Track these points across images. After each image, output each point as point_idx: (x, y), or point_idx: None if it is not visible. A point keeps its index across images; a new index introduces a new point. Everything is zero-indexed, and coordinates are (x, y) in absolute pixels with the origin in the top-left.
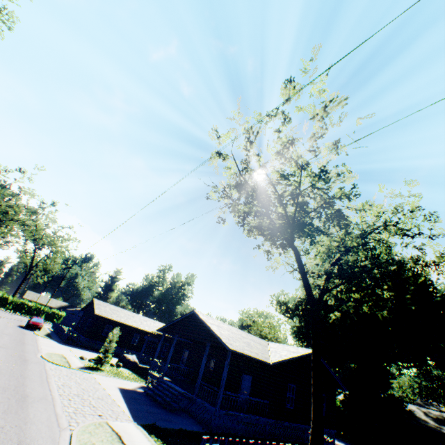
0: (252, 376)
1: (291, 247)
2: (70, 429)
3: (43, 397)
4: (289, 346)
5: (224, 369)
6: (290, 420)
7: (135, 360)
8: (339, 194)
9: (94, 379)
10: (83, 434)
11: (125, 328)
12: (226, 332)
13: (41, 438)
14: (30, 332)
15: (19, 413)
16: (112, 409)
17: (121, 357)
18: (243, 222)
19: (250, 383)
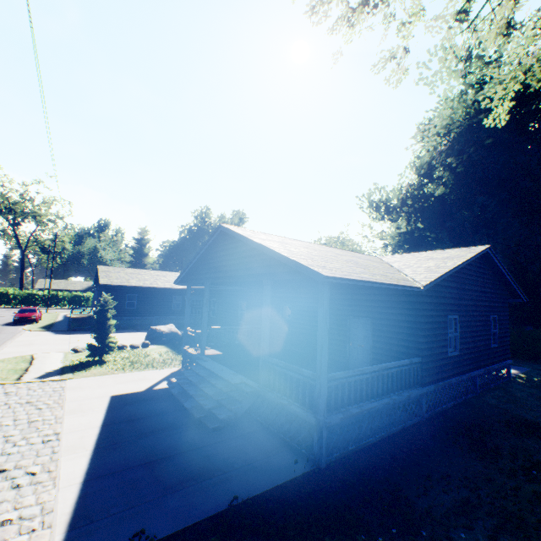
0: (371, 319)
1: None
2: None
3: None
4: (425, 253)
5: (319, 329)
6: (455, 373)
7: (173, 331)
8: None
9: (60, 394)
10: None
11: (156, 293)
12: (302, 250)
13: None
14: (18, 328)
15: None
16: None
17: (148, 332)
18: None
19: (368, 331)
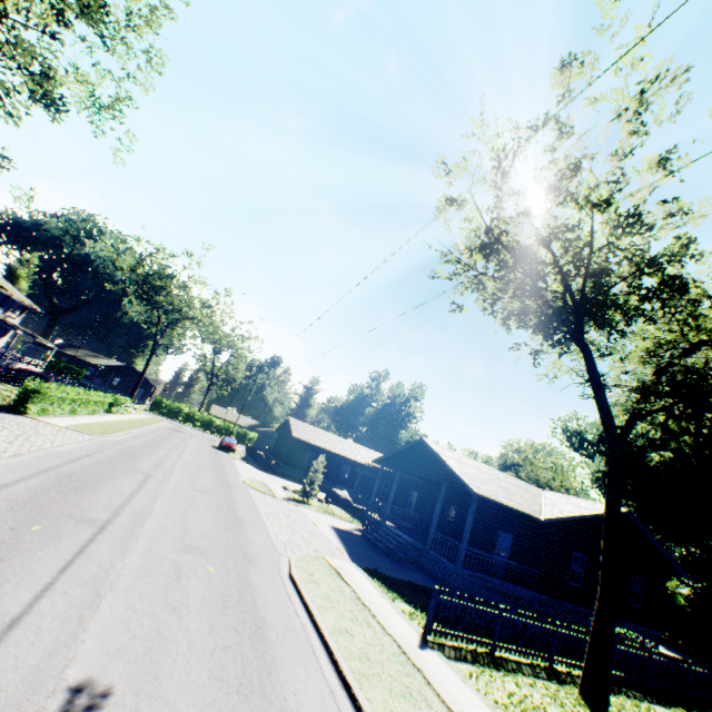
0: (513, 534)
1: (578, 345)
2: (287, 555)
3: (255, 522)
4: (579, 499)
5: (468, 519)
6: (574, 602)
7: (347, 497)
8: (675, 248)
9: (302, 512)
10: (300, 562)
11: (331, 457)
12: (470, 470)
13: (262, 557)
14: (225, 454)
15: (238, 532)
16: (326, 546)
17: (329, 491)
18: (492, 309)
19: (510, 543)
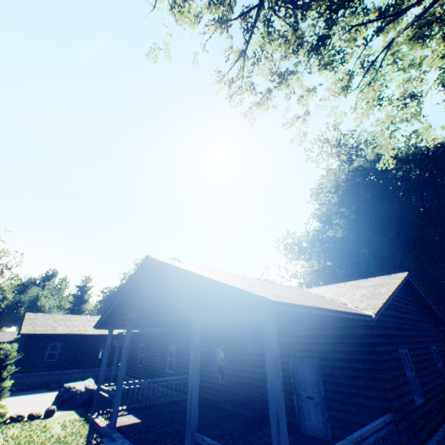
0: (317, 359)
1: None
2: None
3: None
4: (349, 283)
5: (270, 384)
6: (430, 430)
7: (90, 388)
8: None
9: None
10: None
11: (83, 340)
12: (234, 279)
13: None
14: None
15: None
16: None
17: (59, 391)
18: None
19: (316, 376)
